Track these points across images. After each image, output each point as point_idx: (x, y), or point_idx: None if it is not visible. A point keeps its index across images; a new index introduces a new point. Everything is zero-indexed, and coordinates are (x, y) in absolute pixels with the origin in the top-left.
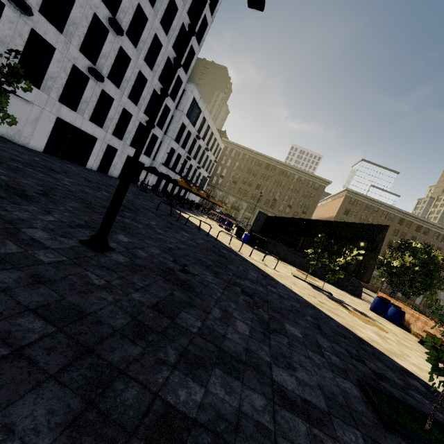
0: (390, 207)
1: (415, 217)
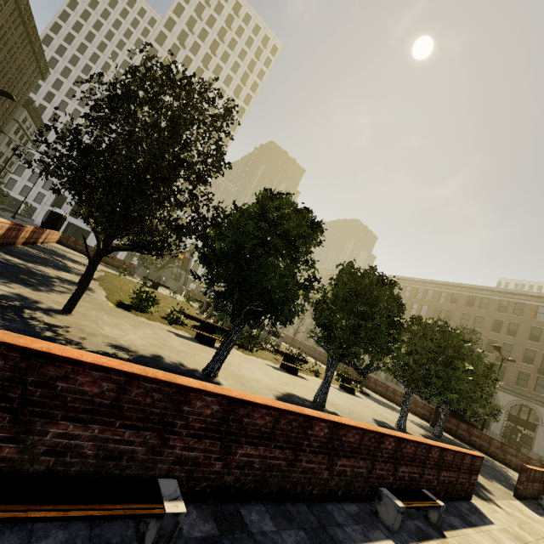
0: (448, 285)
1: (488, 289)
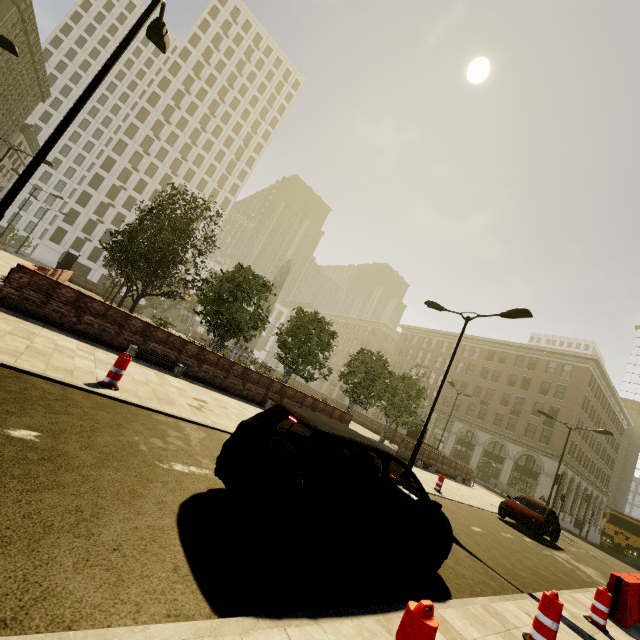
0: (449, 335)
1: (481, 340)
